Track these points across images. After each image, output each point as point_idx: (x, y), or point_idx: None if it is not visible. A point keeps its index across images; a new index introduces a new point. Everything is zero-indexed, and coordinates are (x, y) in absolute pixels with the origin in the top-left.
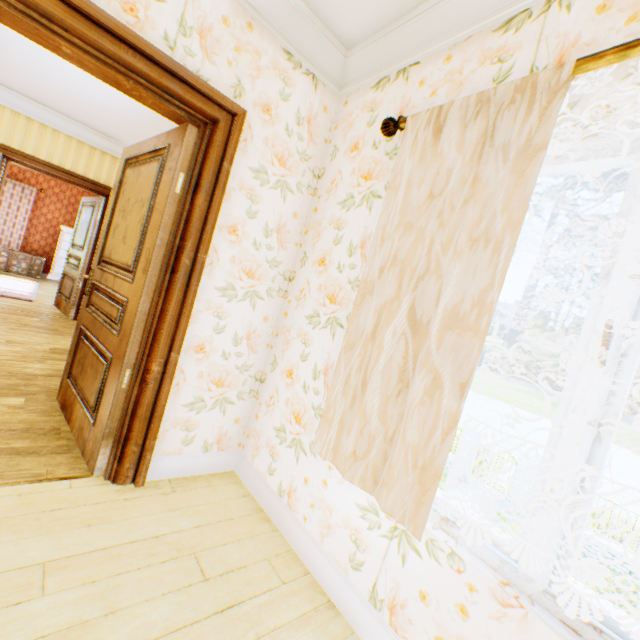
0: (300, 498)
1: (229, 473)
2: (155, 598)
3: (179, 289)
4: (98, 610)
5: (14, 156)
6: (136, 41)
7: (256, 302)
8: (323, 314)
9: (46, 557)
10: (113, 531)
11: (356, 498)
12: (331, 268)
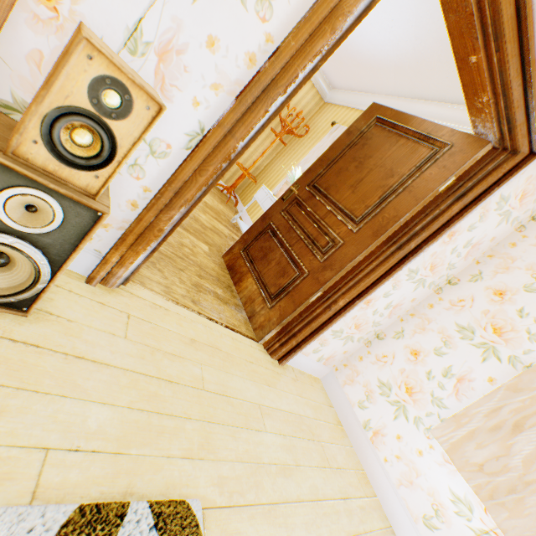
0: (386, 444)
1: (318, 380)
2: (312, 467)
3: (392, 261)
4: (291, 460)
5: None
6: (534, 76)
7: (418, 287)
8: (479, 335)
9: (258, 401)
10: (280, 398)
11: (451, 485)
12: (509, 306)
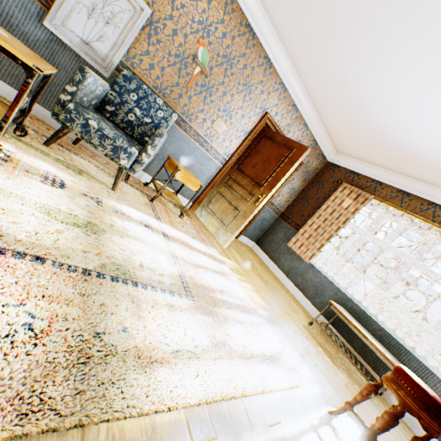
0: None
1: None
2: None
3: None
4: None
5: None
6: None
7: None
8: None
9: None
10: None
11: None
12: None
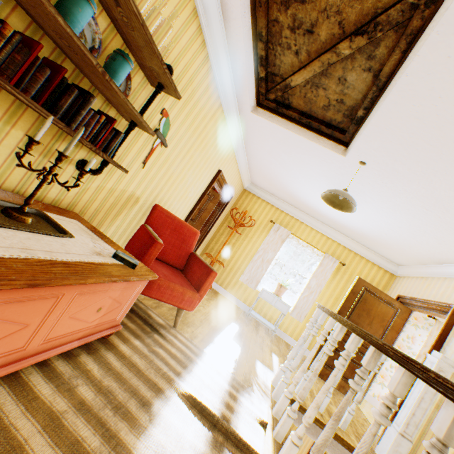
0: None
1: None
2: None
3: None
4: None
5: (220, 178)
6: None
7: None
8: None
9: None
10: None
11: None
12: (399, 338)
